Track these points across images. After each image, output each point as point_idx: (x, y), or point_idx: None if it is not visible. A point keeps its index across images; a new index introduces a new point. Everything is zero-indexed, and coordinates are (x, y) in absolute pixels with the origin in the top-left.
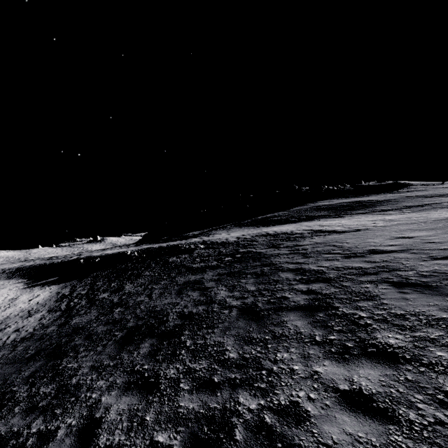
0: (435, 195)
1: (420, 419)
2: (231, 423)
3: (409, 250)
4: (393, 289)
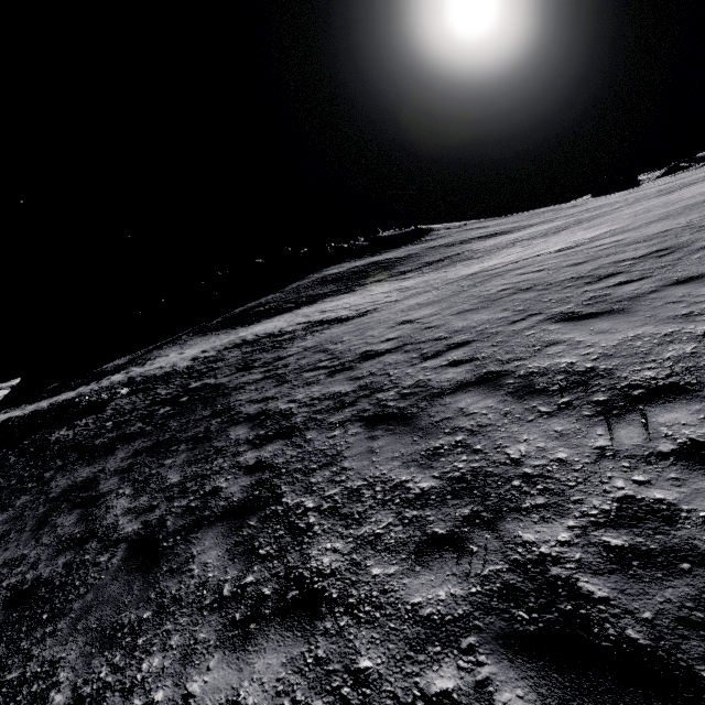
0: (457, 243)
1: None
2: None
3: (404, 347)
4: (364, 433)
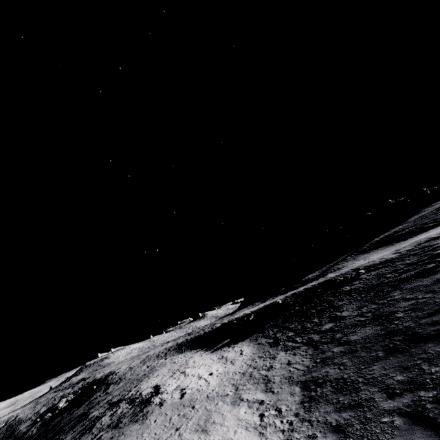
0: None
1: None
2: None
3: None
4: None
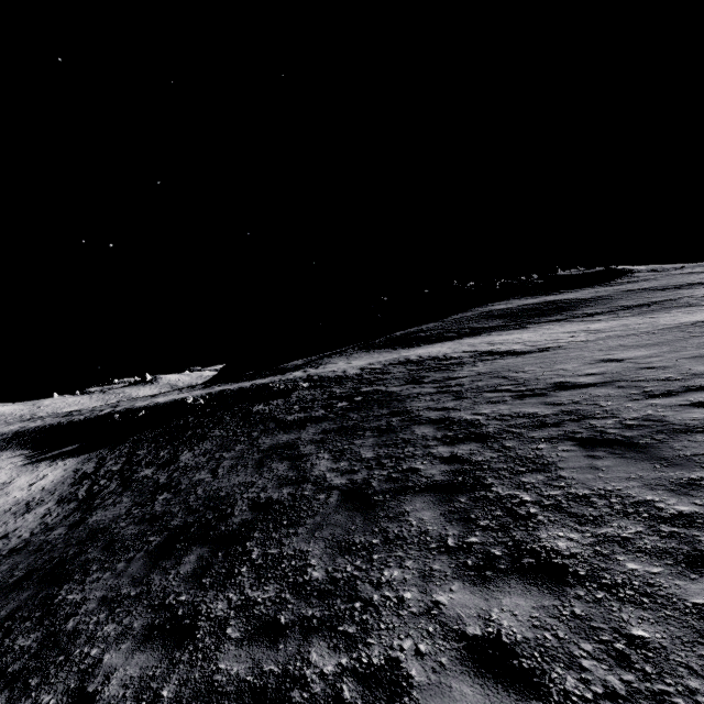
0: (669, 287)
1: (581, 689)
2: (289, 701)
3: (615, 383)
4: (579, 451)
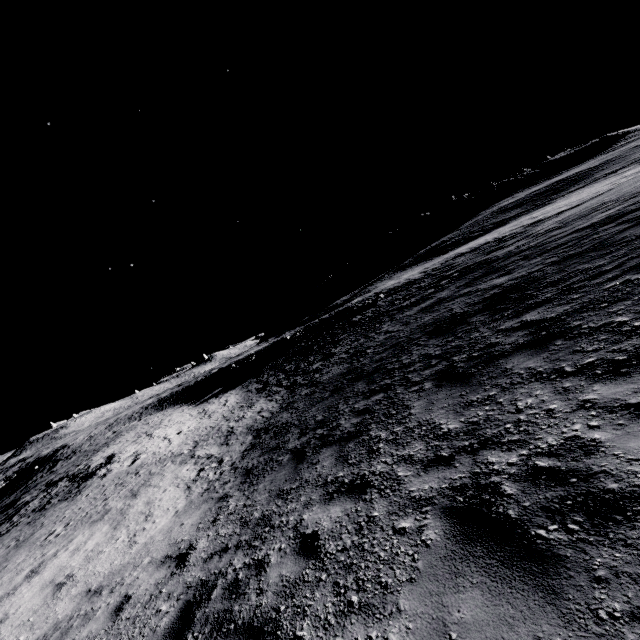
0: None
1: None
2: None
3: None
4: None
